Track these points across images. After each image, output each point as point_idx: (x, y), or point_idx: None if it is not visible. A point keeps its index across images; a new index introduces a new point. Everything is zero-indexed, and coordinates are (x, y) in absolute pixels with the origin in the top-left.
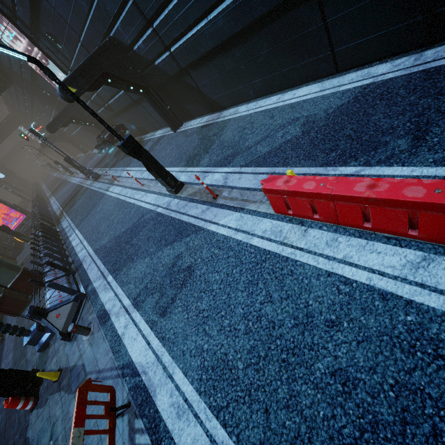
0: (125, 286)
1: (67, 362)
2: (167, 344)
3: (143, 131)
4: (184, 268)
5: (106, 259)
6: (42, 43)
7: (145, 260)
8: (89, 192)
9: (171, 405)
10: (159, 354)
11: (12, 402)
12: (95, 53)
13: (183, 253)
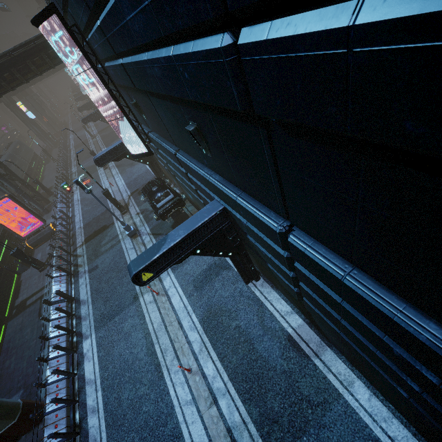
0: None
1: None
2: None
3: None
4: None
5: None
6: (123, 91)
7: None
8: (119, 255)
9: None
10: None
11: None
12: (195, 230)
13: None
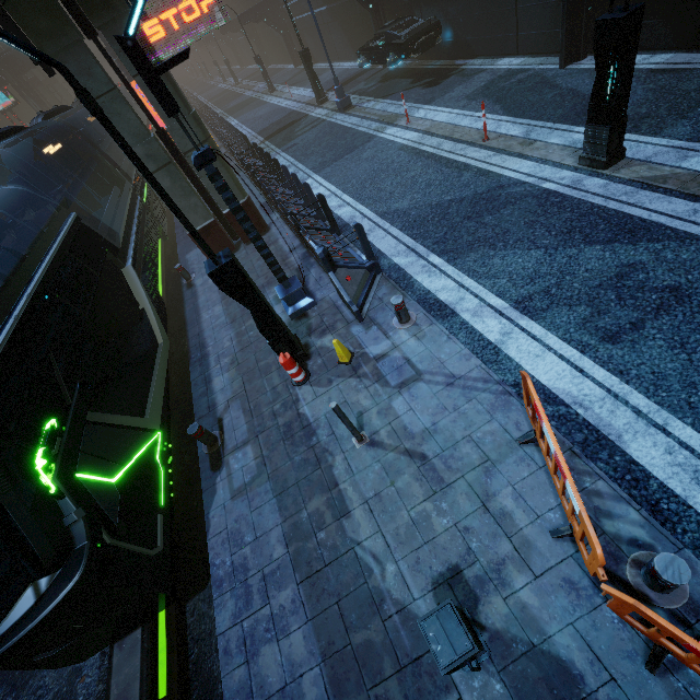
0: (484, 278)
1: (364, 347)
2: (638, 383)
3: (464, 50)
4: (658, 287)
5: (414, 230)
6: None
7: (531, 253)
8: (329, 126)
9: (673, 464)
10: (617, 390)
11: (290, 361)
12: None
13: (649, 264)
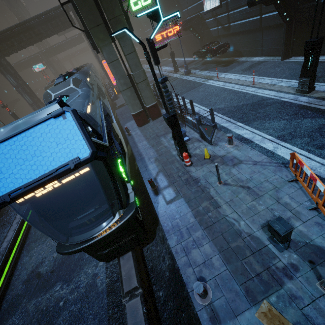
0: (262, 130)
1: (214, 153)
2: None
3: (238, 54)
4: None
5: (228, 114)
6: None
7: (281, 121)
8: (181, 80)
9: None
10: None
11: (187, 155)
12: None
13: None
